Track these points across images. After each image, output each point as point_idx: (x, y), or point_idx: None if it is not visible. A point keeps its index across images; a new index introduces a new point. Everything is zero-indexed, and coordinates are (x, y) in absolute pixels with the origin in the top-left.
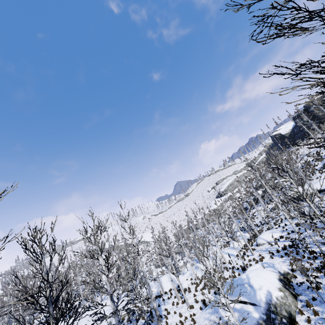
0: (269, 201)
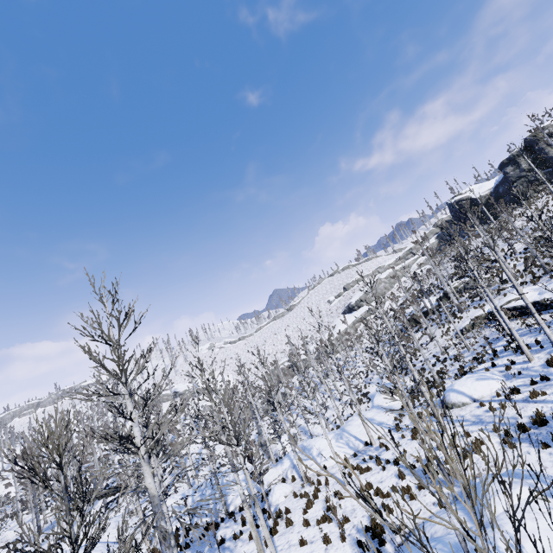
0: (453, 318)
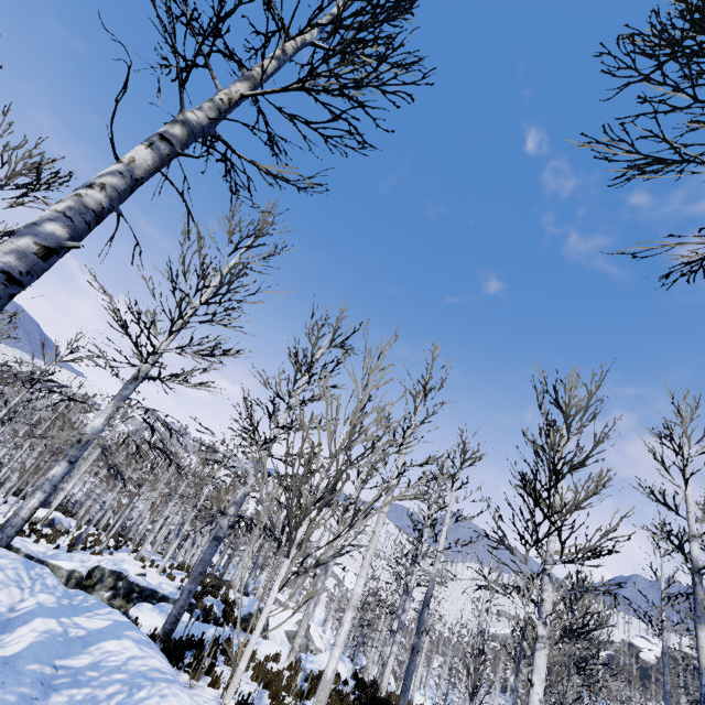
0: None
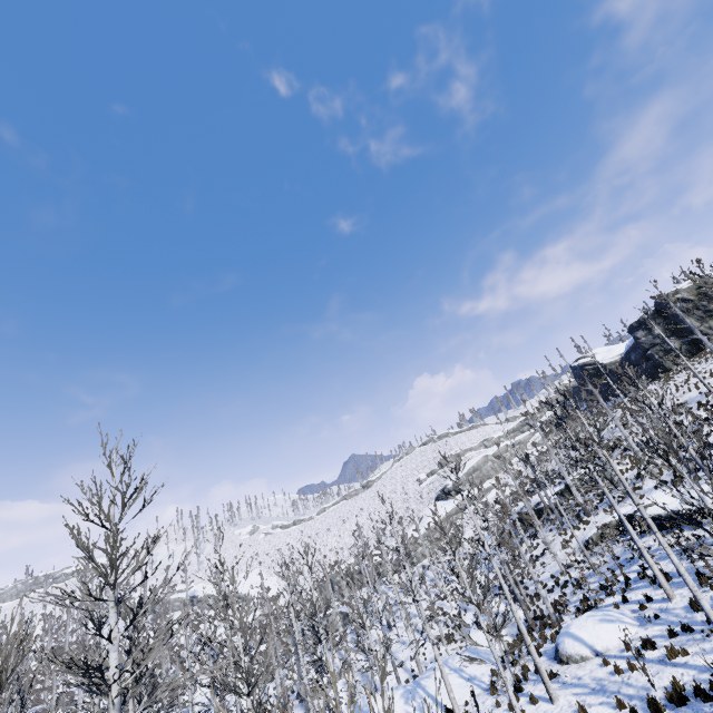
0: (577, 521)
